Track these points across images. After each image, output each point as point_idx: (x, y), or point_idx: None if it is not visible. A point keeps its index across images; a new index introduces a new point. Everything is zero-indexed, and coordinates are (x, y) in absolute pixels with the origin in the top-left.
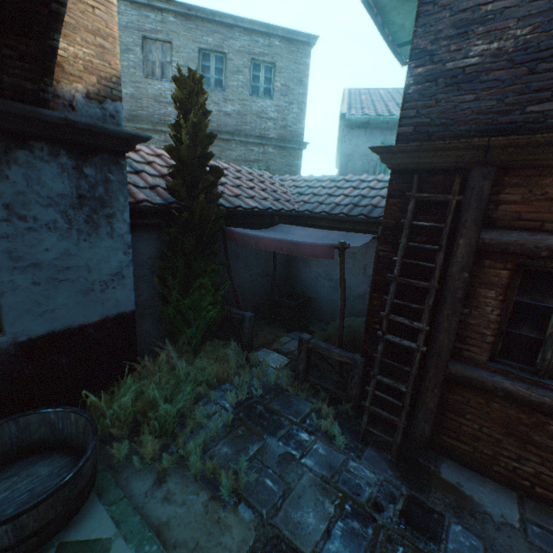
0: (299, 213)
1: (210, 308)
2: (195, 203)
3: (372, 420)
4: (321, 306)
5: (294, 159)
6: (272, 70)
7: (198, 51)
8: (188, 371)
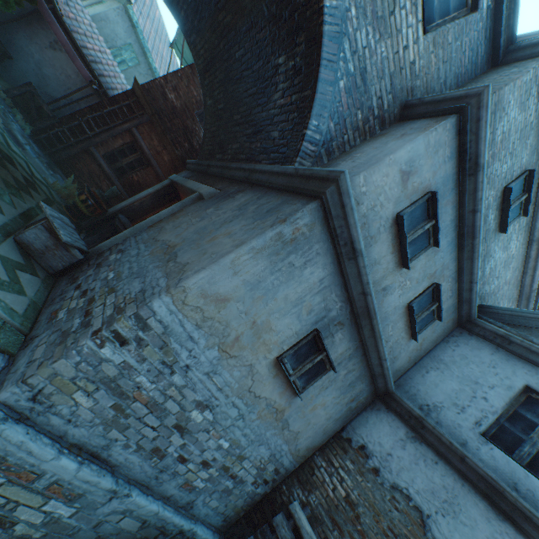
0: (61, 18)
1: None
2: None
3: (38, 141)
4: (14, 71)
5: None
6: None
7: None
8: None
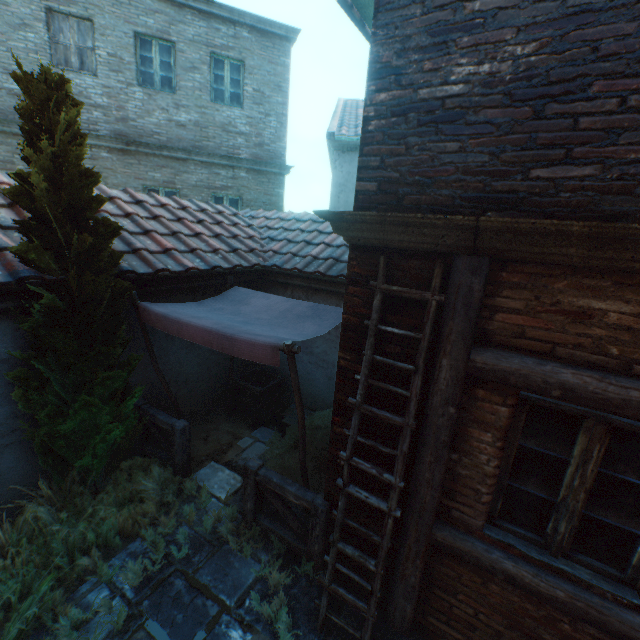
0: (267, 268)
1: (111, 427)
2: (70, 277)
3: (342, 584)
4: (301, 386)
5: (274, 186)
6: (241, 69)
7: (133, 35)
8: (71, 532)
